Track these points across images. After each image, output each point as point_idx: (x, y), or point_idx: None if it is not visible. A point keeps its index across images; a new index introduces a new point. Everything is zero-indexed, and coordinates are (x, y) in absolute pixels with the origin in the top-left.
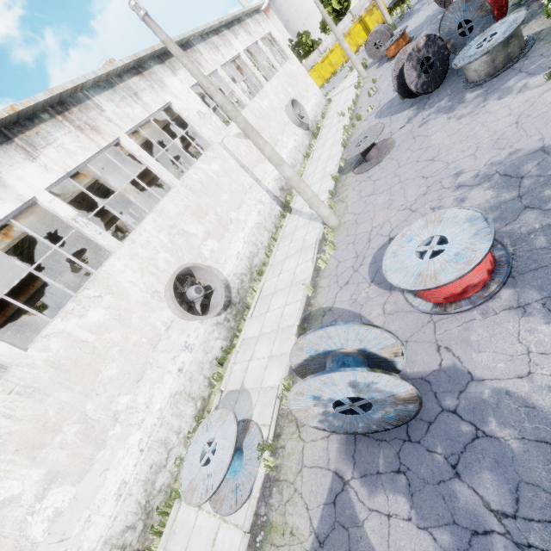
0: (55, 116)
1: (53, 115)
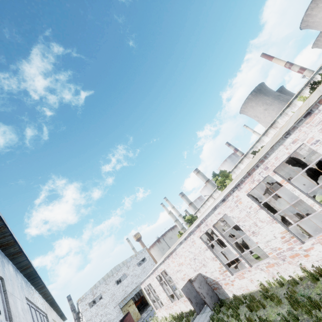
0: (305, 87)
1: (305, 87)
